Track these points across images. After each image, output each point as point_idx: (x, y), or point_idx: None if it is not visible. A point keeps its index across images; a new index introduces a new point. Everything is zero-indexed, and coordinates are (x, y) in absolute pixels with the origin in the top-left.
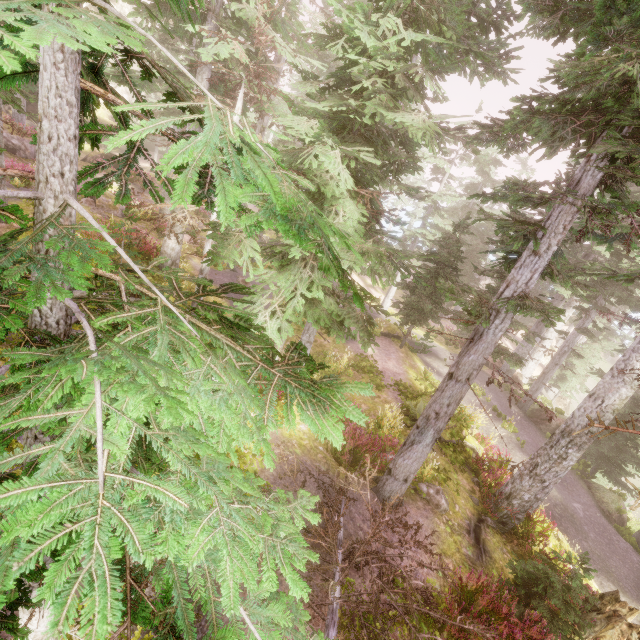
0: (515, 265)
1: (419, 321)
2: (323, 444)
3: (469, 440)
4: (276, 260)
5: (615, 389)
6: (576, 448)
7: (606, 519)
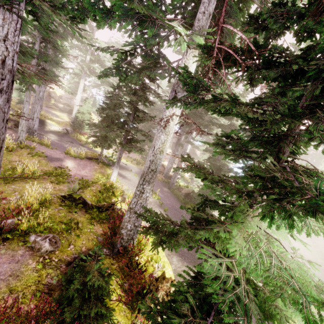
0: None
1: (101, 144)
2: None
3: (118, 204)
4: None
5: (159, 137)
6: (147, 183)
7: None
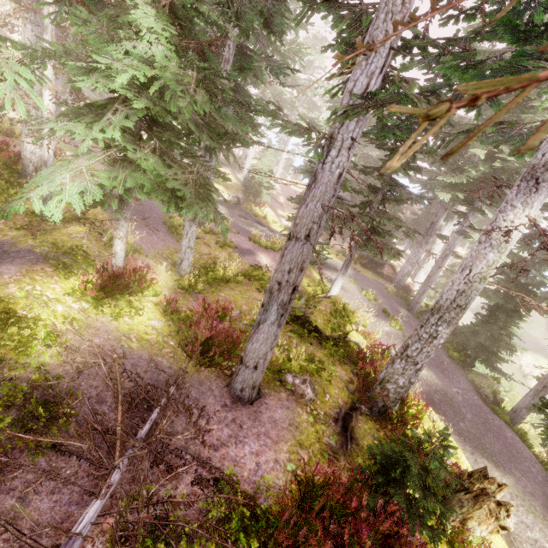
0: (351, 76)
1: None
2: (177, 340)
3: (353, 335)
4: (88, 117)
5: (483, 255)
6: (445, 324)
7: (483, 401)
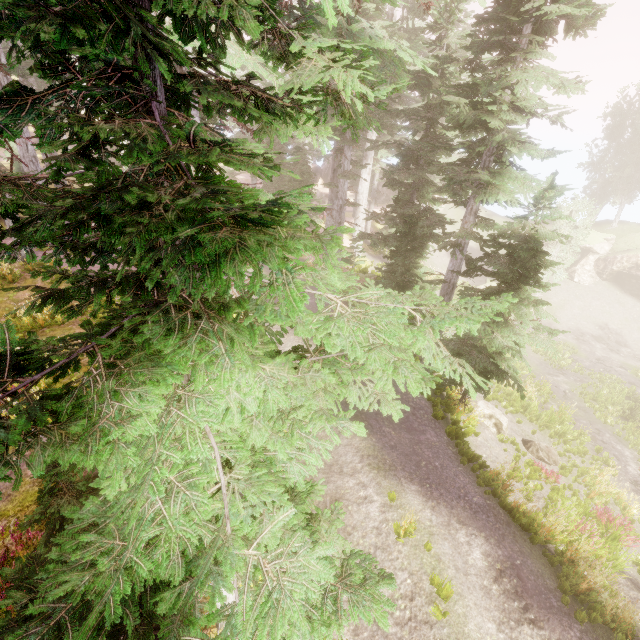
0: None
1: None
2: None
3: None
4: None
5: None
6: None
7: None
